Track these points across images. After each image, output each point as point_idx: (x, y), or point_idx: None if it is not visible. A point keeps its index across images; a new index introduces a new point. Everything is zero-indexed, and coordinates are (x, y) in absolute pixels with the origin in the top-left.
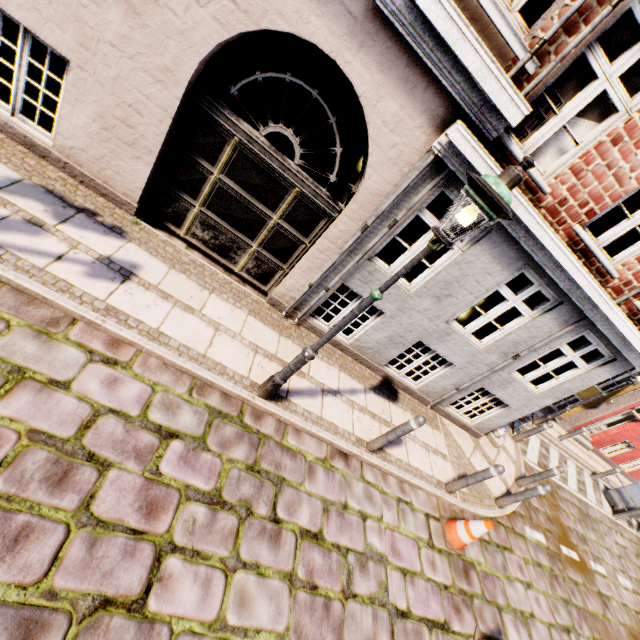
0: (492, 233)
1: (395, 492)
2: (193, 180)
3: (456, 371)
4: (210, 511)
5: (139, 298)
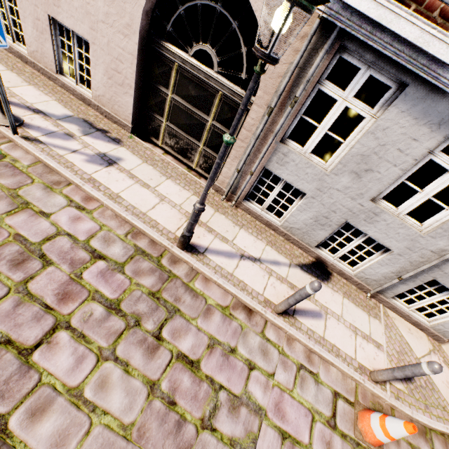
0: (407, 89)
1: (299, 358)
2: (158, 103)
3: (395, 257)
4: (106, 312)
5: (113, 176)
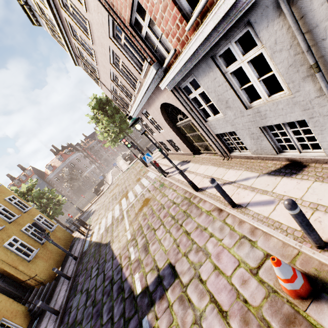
0: (194, 75)
1: (243, 232)
2: (189, 140)
3: (313, 122)
4: (171, 219)
5: None
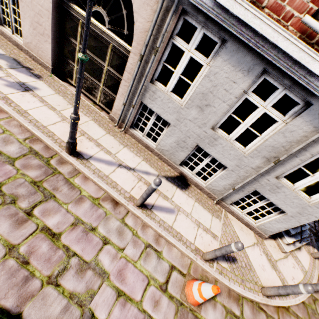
0: (227, 43)
1: (148, 239)
2: (70, 51)
3: (229, 173)
4: None
5: (26, 98)
